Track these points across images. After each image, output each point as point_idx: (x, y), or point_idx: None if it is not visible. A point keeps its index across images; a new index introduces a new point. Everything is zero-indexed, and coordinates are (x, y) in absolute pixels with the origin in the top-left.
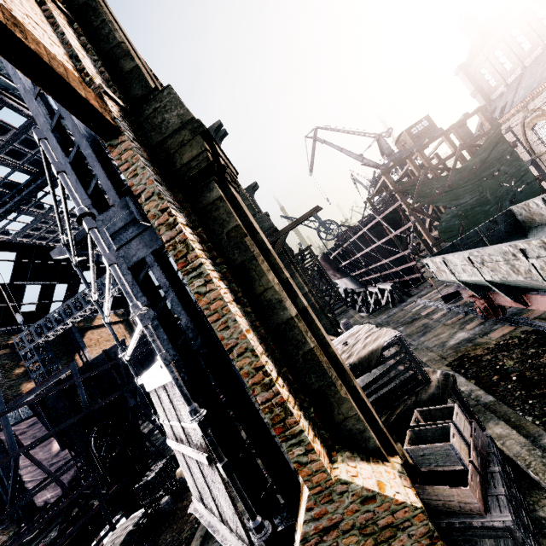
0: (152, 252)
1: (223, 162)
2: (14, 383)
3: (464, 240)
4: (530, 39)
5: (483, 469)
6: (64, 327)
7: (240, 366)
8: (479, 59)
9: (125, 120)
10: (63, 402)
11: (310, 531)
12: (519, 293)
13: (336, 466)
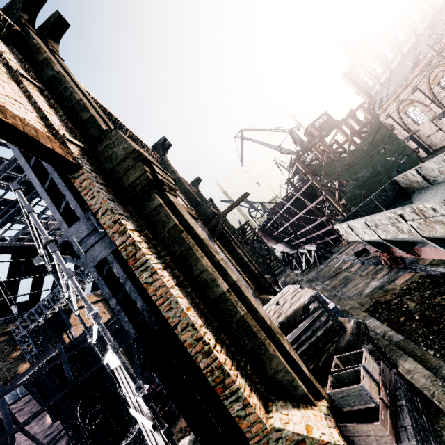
0: (111, 251)
1: (160, 177)
2: (12, 365)
3: (363, 207)
4: (391, 51)
5: (392, 404)
6: (52, 311)
7: (184, 339)
8: (357, 68)
9: (84, 156)
10: (53, 378)
11: None
12: (410, 247)
13: (271, 415)
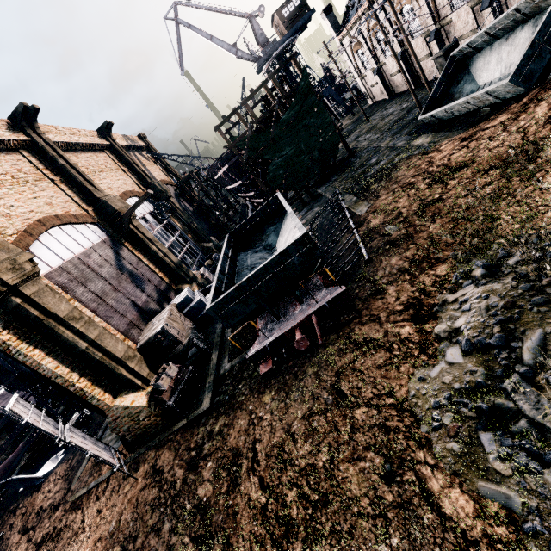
0: None
1: (12, 280)
2: None
3: (251, 219)
4: None
5: (177, 385)
6: None
7: (58, 382)
8: None
9: None
10: None
11: (111, 421)
12: None
13: (117, 399)
